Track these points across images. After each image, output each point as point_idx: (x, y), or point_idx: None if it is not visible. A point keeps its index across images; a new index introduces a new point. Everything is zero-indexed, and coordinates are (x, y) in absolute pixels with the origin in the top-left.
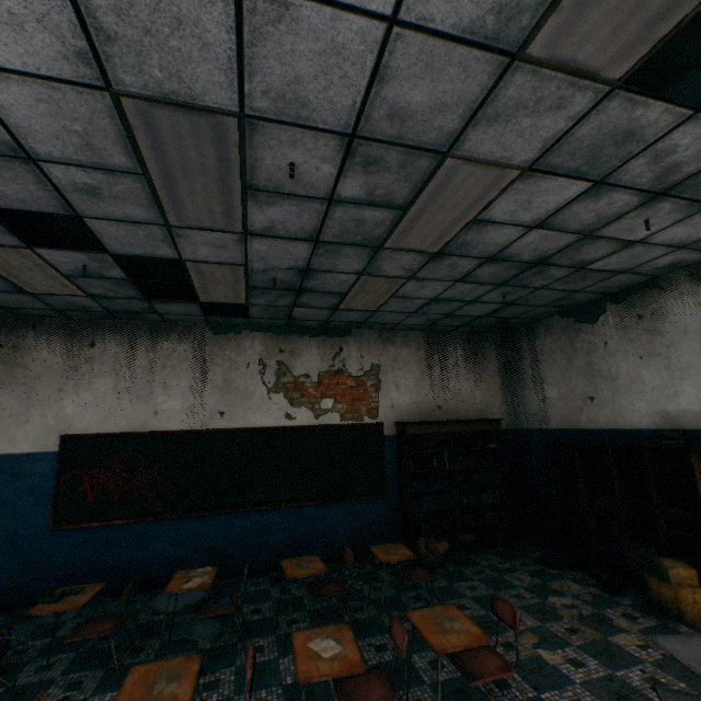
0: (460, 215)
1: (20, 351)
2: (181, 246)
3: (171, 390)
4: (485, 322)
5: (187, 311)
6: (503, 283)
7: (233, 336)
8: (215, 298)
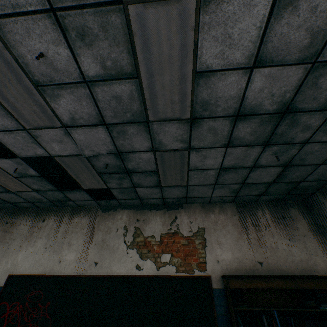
0: (181, 70)
1: (13, 225)
2: (44, 145)
3: (72, 246)
4: (279, 188)
5: (84, 197)
6: (266, 142)
7: (112, 212)
8: (89, 185)
